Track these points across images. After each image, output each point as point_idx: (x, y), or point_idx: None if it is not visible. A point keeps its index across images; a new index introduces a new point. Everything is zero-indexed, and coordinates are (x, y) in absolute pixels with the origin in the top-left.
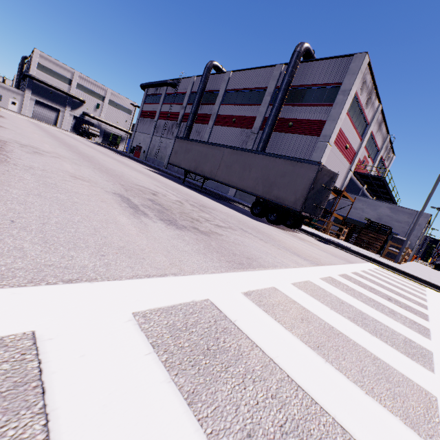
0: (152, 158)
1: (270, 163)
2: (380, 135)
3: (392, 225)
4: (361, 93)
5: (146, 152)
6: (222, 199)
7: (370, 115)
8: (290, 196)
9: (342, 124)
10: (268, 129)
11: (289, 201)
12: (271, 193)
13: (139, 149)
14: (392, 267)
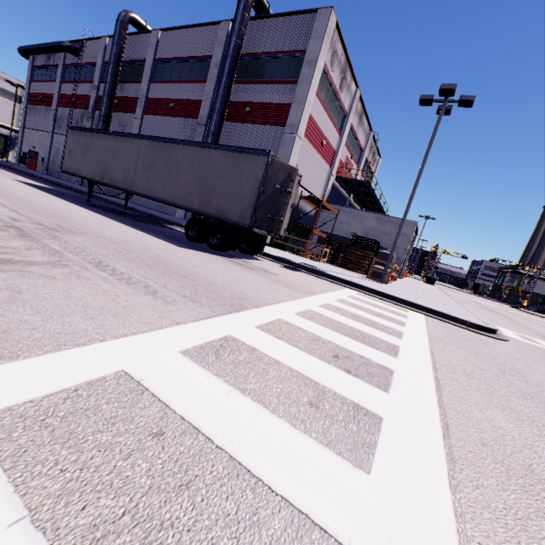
0: (57, 170)
1: (204, 158)
2: (362, 130)
3: (380, 239)
4: (332, 69)
5: (45, 160)
6: (154, 221)
7: (347, 102)
8: (235, 207)
9: (313, 109)
10: (217, 116)
11: (234, 213)
12: (210, 204)
13: (34, 156)
14: (374, 290)
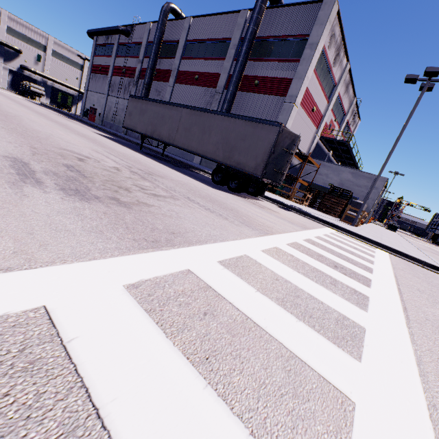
0: (109, 122)
1: (230, 125)
2: (347, 97)
3: (353, 190)
4: (329, 48)
5: (101, 115)
6: (184, 166)
7: (338, 74)
8: (251, 162)
9: (309, 83)
10: (232, 88)
11: (249, 166)
12: (231, 158)
13: (93, 112)
14: (348, 231)
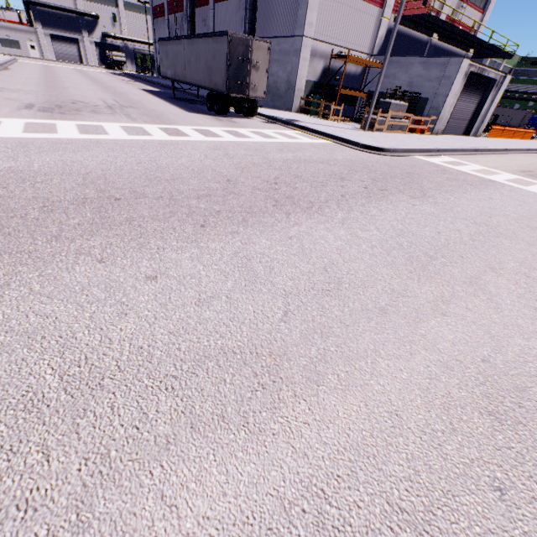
0: None
1: (207, 46)
2: None
3: (423, 88)
4: None
5: None
6: None
7: None
8: (220, 80)
9: None
10: None
11: (220, 85)
12: (212, 82)
13: None
14: (315, 131)
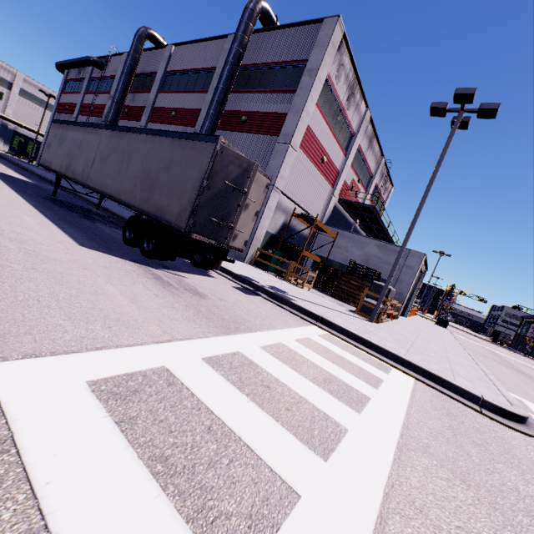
0: None
1: (154, 147)
2: (372, 155)
3: (382, 269)
4: (338, 83)
5: None
6: (117, 222)
7: (355, 121)
8: (174, 204)
9: (312, 121)
10: (209, 122)
11: (172, 212)
12: (150, 201)
13: None
14: (349, 332)
